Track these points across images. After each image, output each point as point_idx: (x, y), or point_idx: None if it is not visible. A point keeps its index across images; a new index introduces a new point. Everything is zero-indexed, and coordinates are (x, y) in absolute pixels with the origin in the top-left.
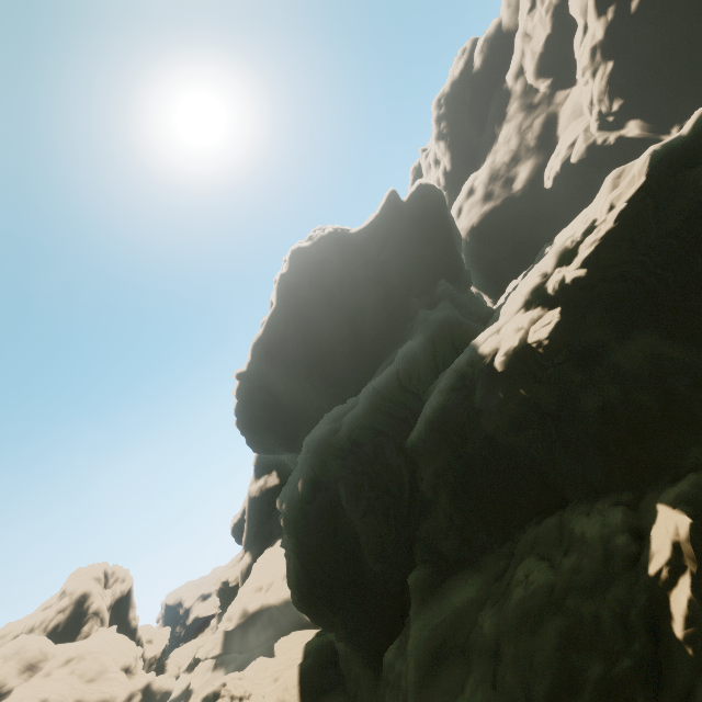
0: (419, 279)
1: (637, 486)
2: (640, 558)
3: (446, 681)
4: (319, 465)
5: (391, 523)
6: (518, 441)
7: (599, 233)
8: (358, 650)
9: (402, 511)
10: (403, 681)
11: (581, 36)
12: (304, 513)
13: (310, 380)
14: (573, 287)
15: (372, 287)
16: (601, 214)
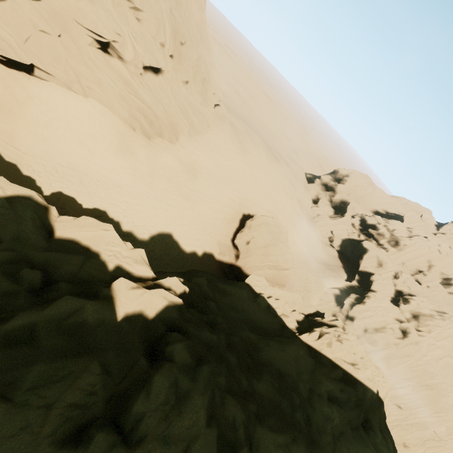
0: None
1: None
2: (177, 323)
3: None
4: None
5: None
6: None
7: None
8: None
9: None
10: None
11: None
12: None
13: None
14: None
15: None
16: None
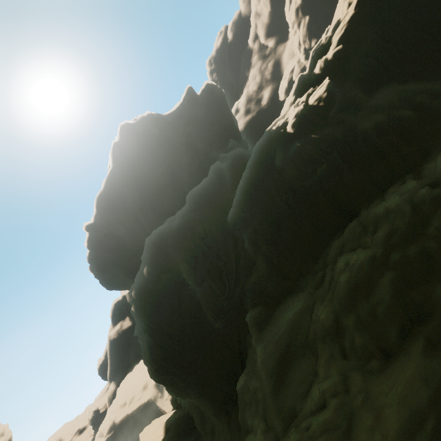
0: (215, 144)
1: (413, 170)
2: None
3: (299, 375)
4: (160, 252)
5: (224, 282)
6: (313, 184)
7: (345, 20)
8: (211, 401)
9: (231, 273)
10: (259, 394)
11: (289, 4)
12: (151, 293)
13: (146, 215)
14: (334, 61)
15: (184, 149)
16: (343, 13)
